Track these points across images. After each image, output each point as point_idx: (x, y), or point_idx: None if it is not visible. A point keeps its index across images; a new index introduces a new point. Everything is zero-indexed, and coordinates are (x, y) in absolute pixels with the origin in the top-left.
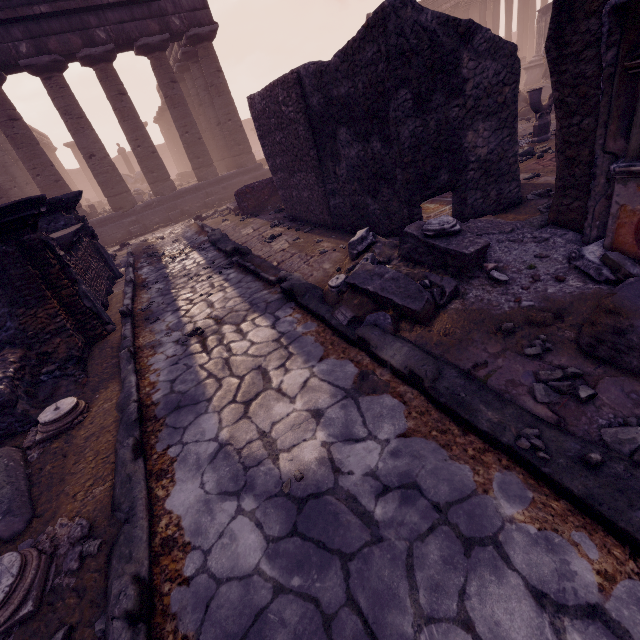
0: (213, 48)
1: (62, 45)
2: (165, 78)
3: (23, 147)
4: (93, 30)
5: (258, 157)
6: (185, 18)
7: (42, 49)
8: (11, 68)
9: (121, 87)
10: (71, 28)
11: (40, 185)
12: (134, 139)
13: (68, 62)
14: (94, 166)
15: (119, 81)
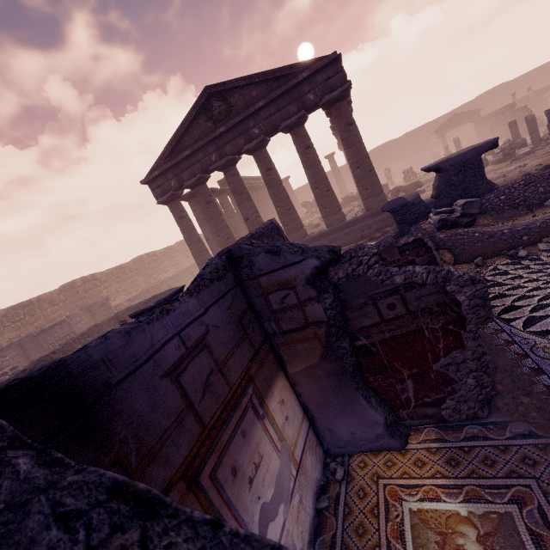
0: (345, 105)
1: (233, 148)
2: (301, 147)
3: (212, 219)
4: (251, 130)
5: (436, 159)
6: (319, 90)
7: (222, 155)
8: (209, 171)
9: (269, 164)
10: (238, 134)
11: (219, 242)
12: (275, 202)
13: (241, 155)
14: (248, 226)
15: (268, 160)
